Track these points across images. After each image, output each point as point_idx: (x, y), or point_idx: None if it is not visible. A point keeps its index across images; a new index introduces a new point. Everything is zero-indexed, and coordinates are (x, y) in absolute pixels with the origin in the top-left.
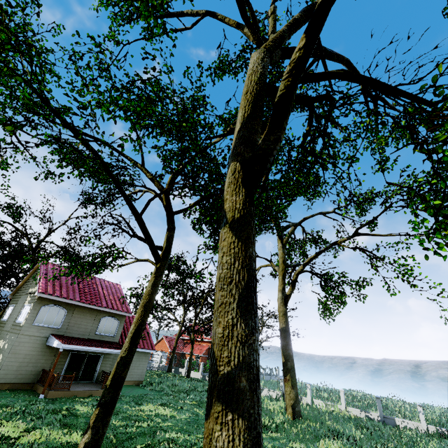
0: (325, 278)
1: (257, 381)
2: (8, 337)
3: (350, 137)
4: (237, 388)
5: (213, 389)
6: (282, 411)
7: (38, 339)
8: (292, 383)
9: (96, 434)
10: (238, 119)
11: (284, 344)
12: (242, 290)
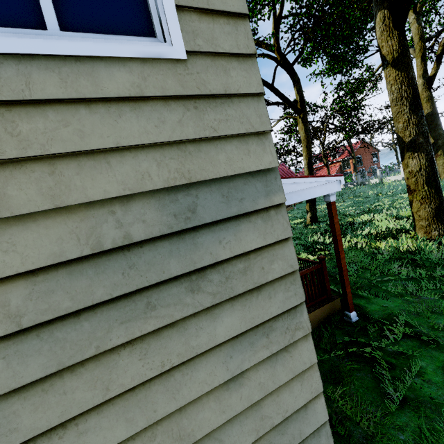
0: None
1: (428, 137)
2: None
3: None
4: (417, 144)
5: (403, 150)
6: None
7: None
8: None
9: (313, 212)
10: None
11: (432, 127)
12: (410, 100)
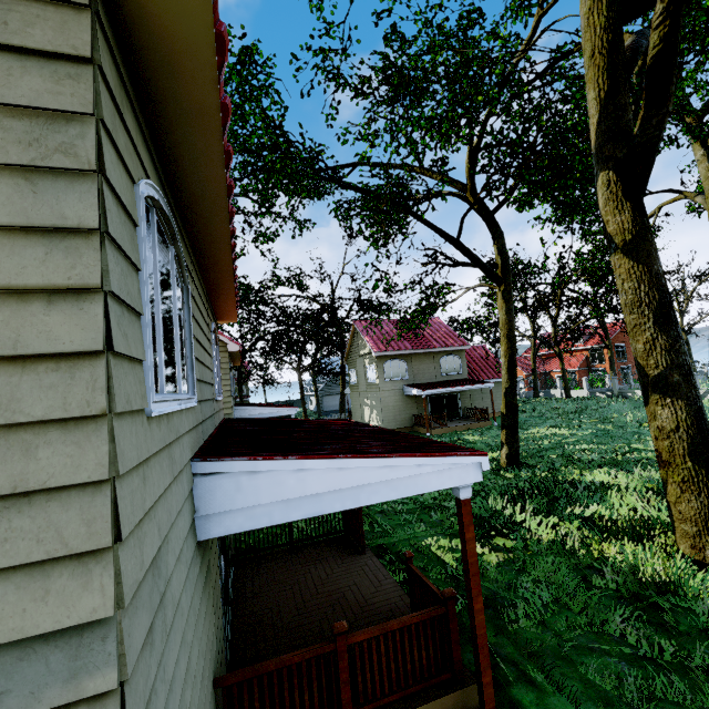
0: None
1: (690, 374)
2: (370, 395)
3: None
4: (671, 382)
5: (646, 387)
6: None
7: (395, 392)
8: None
9: (512, 447)
10: (590, 101)
11: None
12: (655, 309)
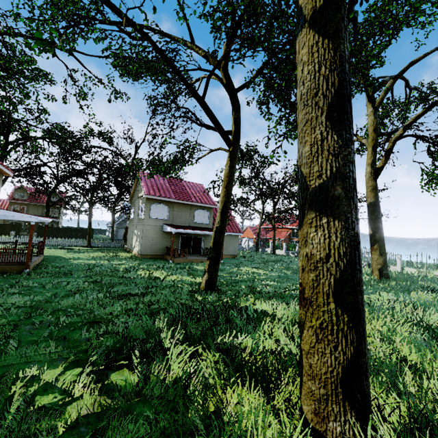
0: (435, 141)
1: (354, 190)
2: (138, 227)
3: None
4: (331, 197)
5: (304, 203)
6: (367, 274)
7: (156, 227)
8: (380, 252)
9: (211, 275)
10: None
11: (372, 217)
12: (332, 99)
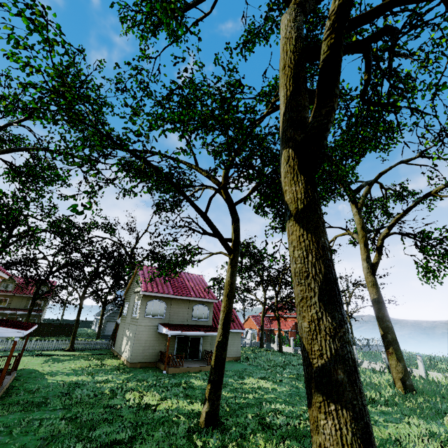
0: (420, 237)
1: (355, 372)
2: (130, 327)
3: (428, 59)
4: (335, 380)
5: (310, 380)
6: (389, 384)
7: (151, 328)
8: (397, 356)
9: (212, 405)
10: (280, 100)
11: (379, 315)
12: (321, 283)
